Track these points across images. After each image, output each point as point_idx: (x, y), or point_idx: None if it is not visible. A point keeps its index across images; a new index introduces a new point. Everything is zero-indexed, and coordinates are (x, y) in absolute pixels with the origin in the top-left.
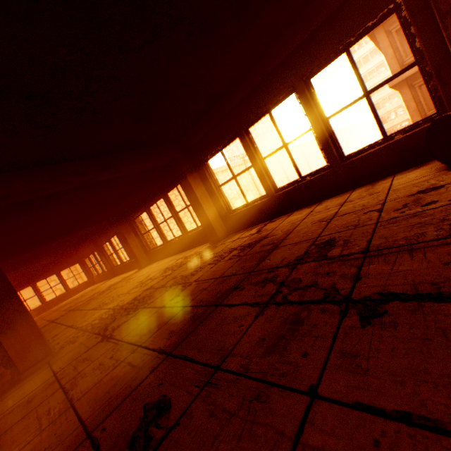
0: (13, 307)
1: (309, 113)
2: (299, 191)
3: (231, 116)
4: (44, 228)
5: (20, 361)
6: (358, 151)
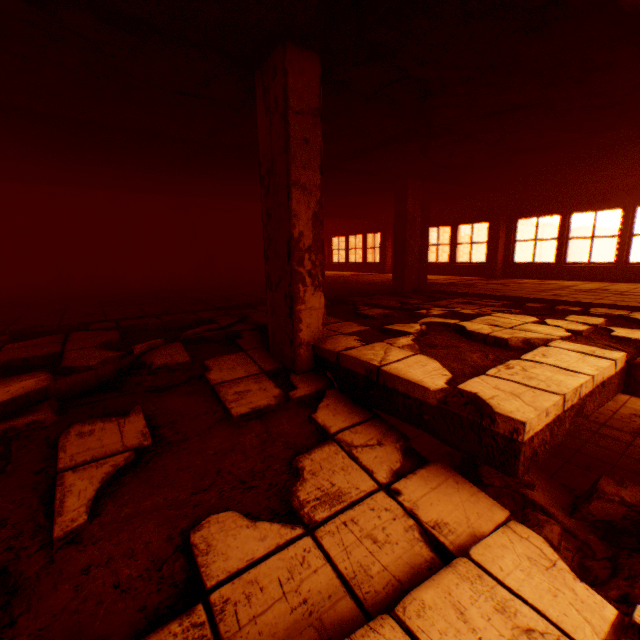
0: (426, 254)
1: (622, 227)
2: (581, 270)
3: (565, 200)
4: (359, 208)
5: (420, 279)
6: (638, 263)
